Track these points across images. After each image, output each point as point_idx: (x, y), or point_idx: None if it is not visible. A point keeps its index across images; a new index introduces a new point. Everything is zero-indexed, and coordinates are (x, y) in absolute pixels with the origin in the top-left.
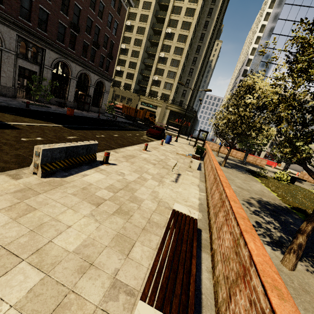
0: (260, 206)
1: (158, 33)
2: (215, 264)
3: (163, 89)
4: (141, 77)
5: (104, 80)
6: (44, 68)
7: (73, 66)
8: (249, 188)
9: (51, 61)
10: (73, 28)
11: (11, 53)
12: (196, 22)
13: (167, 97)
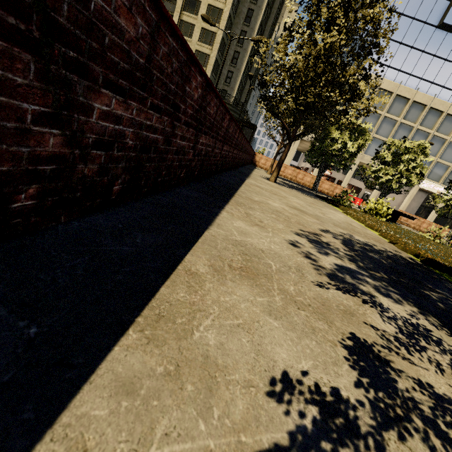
0: (354, 255)
1: None
2: None
3: None
4: None
5: None
6: None
7: None
8: (320, 215)
9: None
10: None
11: None
12: None
13: None
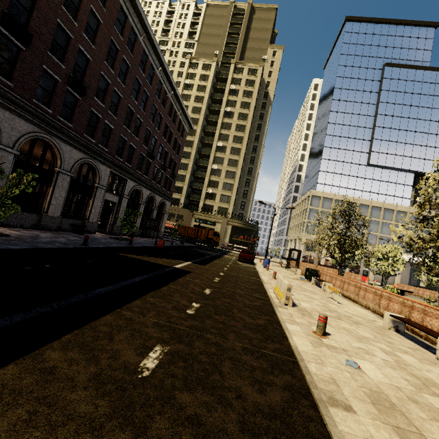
0: None
1: (207, 145)
2: (433, 340)
3: (219, 202)
4: (190, 190)
5: (166, 200)
6: (123, 198)
7: (144, 191)
8: None
9: (129, 190)
10: (150, 156)
11: (103, 188)
12: (248, 136)
13: (225, 211)
